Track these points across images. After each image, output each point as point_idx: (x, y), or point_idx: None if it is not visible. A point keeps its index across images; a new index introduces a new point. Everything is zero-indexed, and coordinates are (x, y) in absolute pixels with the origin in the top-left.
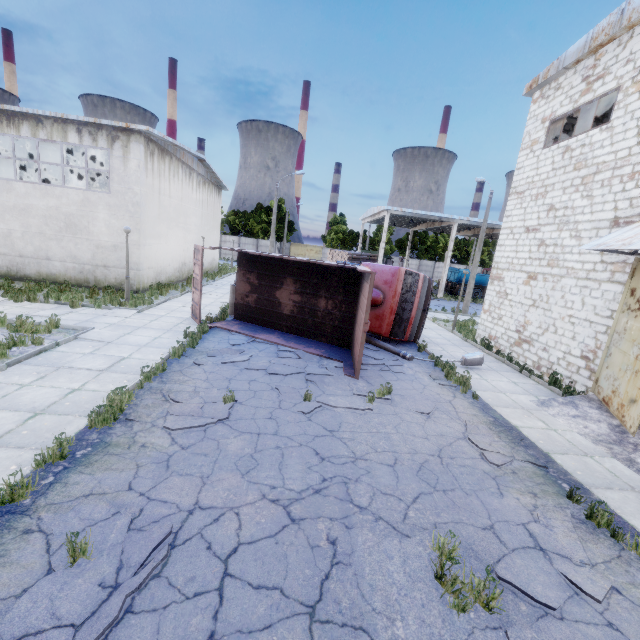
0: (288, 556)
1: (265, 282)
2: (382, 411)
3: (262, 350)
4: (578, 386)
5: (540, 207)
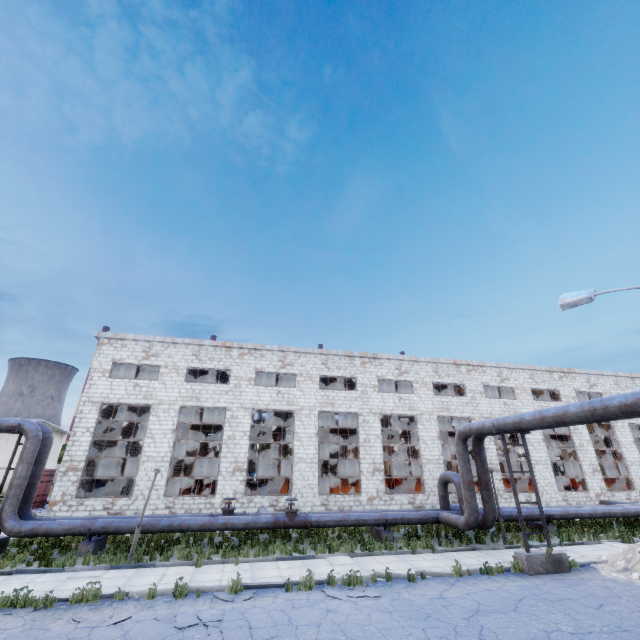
0: None
1: None
2: None
3: None
4: None
5: None
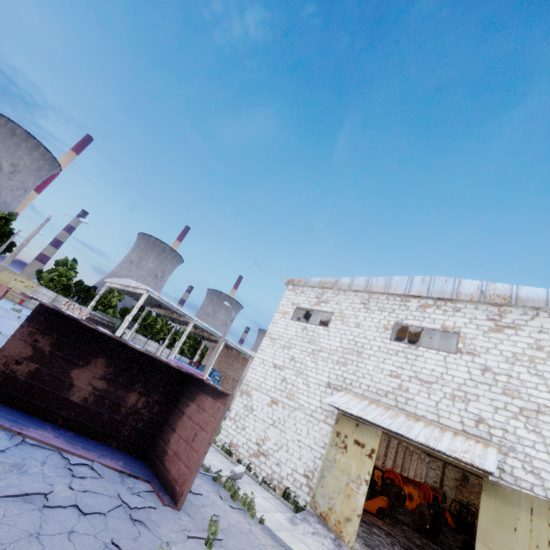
0: None
1: (63, 353)
2: None
3: (45, 462)
4: (300, 500)
5: (286, 355)
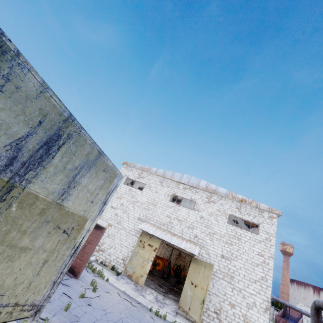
0: None
1: None
2: (101, 295)
3: None
4: (119, 270)
5: (118, 202)
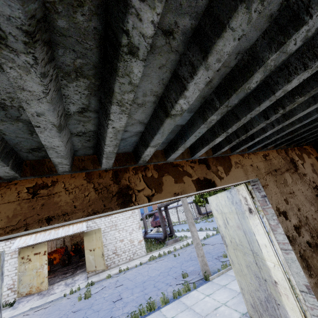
0: (78, 314)
1: None
2: None
3: None
4: (10, 300)
5: None
